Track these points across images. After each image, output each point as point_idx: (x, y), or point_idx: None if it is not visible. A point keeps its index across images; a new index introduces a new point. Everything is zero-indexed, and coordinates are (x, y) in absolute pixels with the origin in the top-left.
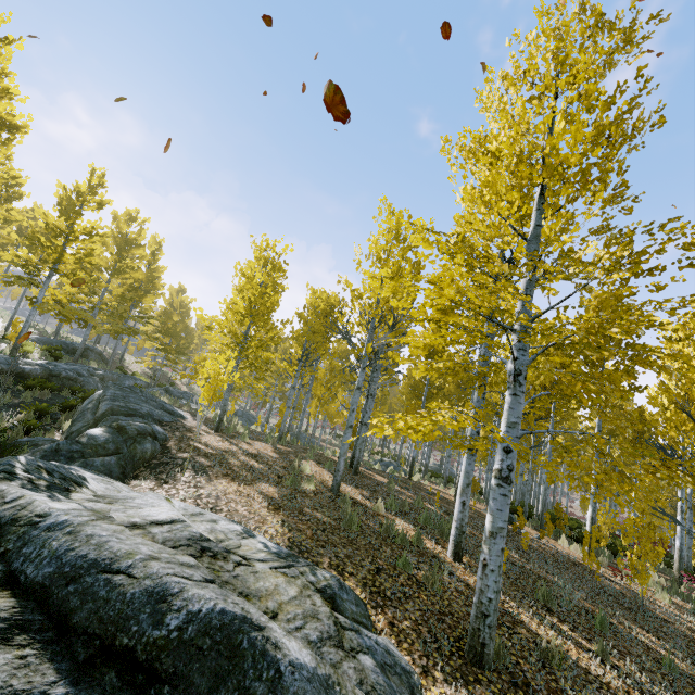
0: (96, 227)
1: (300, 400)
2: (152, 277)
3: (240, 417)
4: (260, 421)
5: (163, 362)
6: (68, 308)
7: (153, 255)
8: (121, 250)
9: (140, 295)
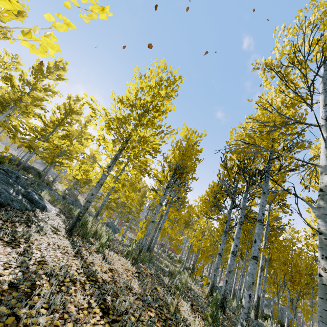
0: (52, 89)
1: (148, 223)
2: (81, 135)
3: (109, 227)
4: (121, 232)
5: (74, 185)
6: (13, 126)
7: (85, 124)
8: (66, 113)
9: (71, 143)
